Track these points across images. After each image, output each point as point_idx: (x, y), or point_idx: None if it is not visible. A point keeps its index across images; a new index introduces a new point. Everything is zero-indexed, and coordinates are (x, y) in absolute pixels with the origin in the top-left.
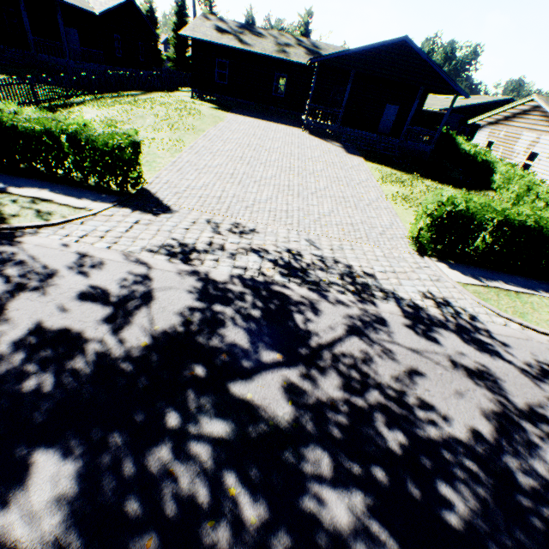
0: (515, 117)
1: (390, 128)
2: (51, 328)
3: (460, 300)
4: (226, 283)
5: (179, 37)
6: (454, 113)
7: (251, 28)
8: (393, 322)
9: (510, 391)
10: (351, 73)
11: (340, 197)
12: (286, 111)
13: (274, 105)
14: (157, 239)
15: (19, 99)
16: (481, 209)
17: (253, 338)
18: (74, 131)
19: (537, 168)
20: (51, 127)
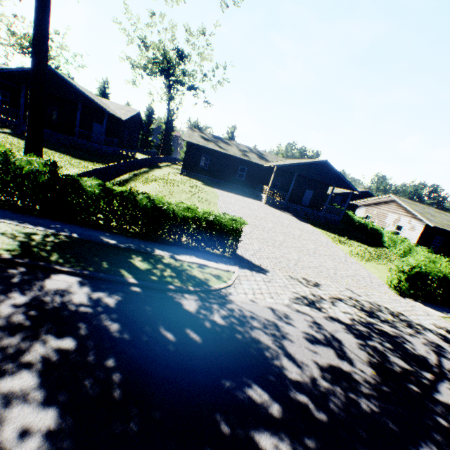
0: (381, 204)
1: (308, 203)
2: (325, 366)
3: None
4: (353, 325)
5: (146, 128)
6: (338, 195)
7: (221, 139)
8: (445, 346)
9: None
10: (295, 174)
11: (328, 255)
12: (244, 188)
13: (236, 184)
14: (288, 293)
15: (104, 178)
16: (432, 270)
17: (407, 363)
18: (212, 218)
19: (404, 235)
20: (199, 215)
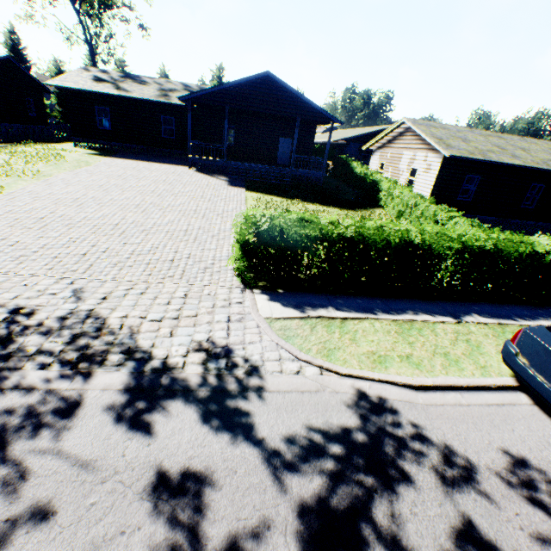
0: (395, 140)
1: (289, 159)
2: None
3: (251, 345)
4: None
5: None
6: (352, 142)
7: (136, 77)
8: (91, 407)
9: (216, 510)
10: (225, 109)
11: (181, 231)
12: (180, 152)
13: (166, 147)
14: None
15: None
16: (292, 226)
17: None
18: None
19: (418, 182)
20: None
